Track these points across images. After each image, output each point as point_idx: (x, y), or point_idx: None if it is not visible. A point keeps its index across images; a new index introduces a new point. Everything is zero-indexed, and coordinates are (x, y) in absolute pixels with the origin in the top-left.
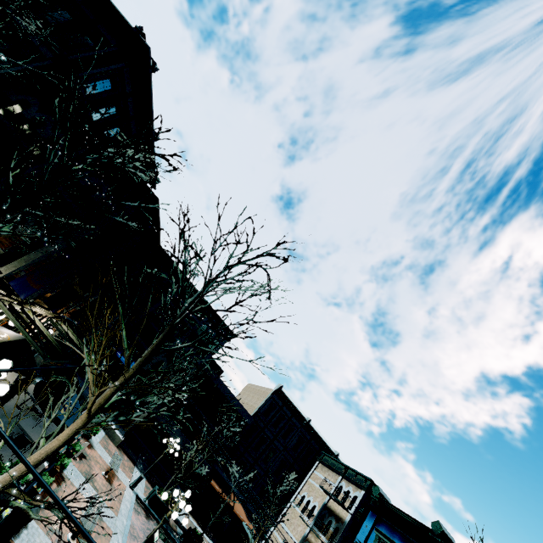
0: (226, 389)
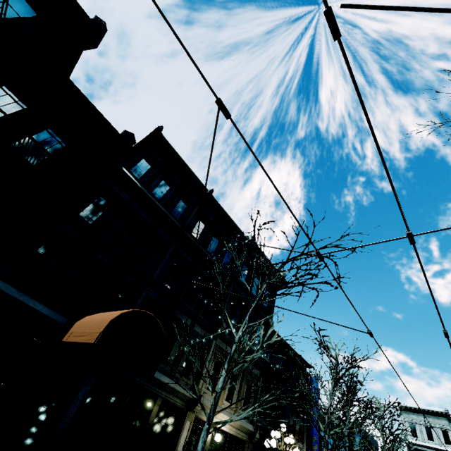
0: None
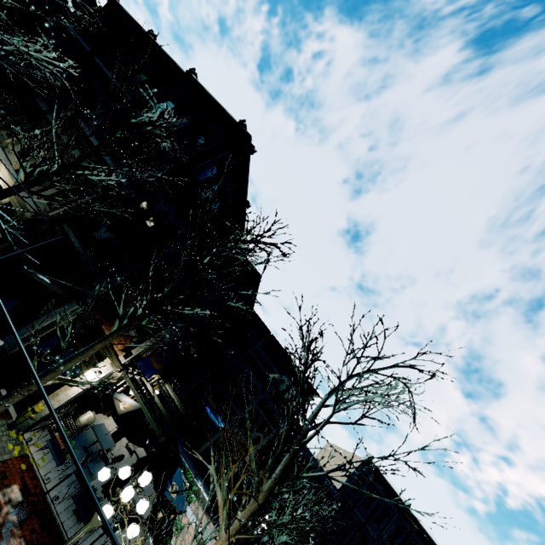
0: (309, 454)
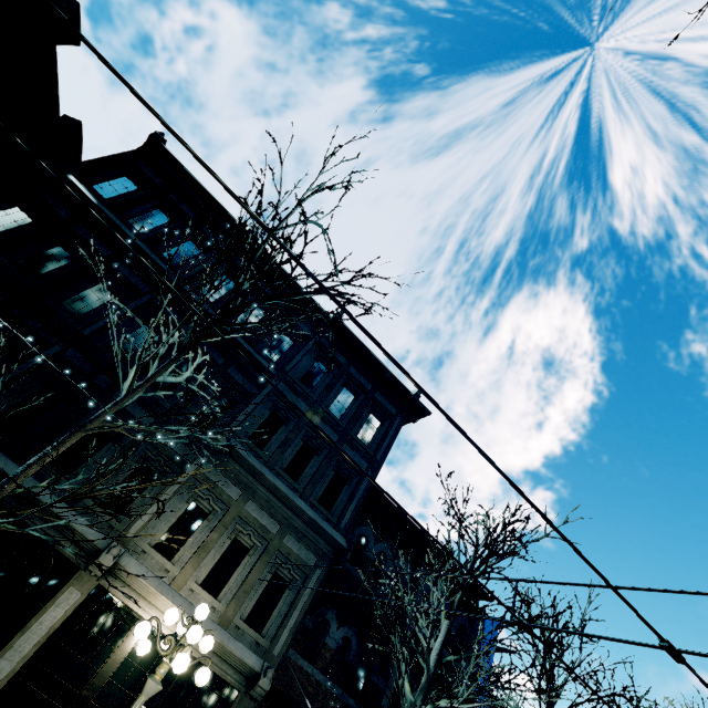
0: None
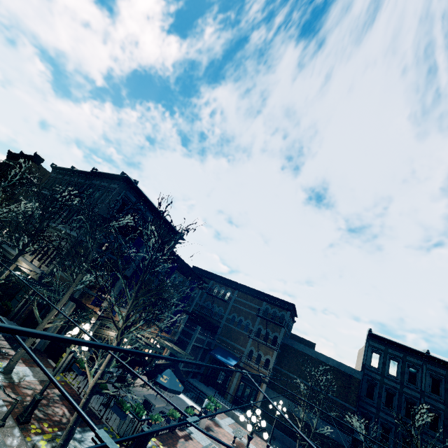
0: (317, 354)
